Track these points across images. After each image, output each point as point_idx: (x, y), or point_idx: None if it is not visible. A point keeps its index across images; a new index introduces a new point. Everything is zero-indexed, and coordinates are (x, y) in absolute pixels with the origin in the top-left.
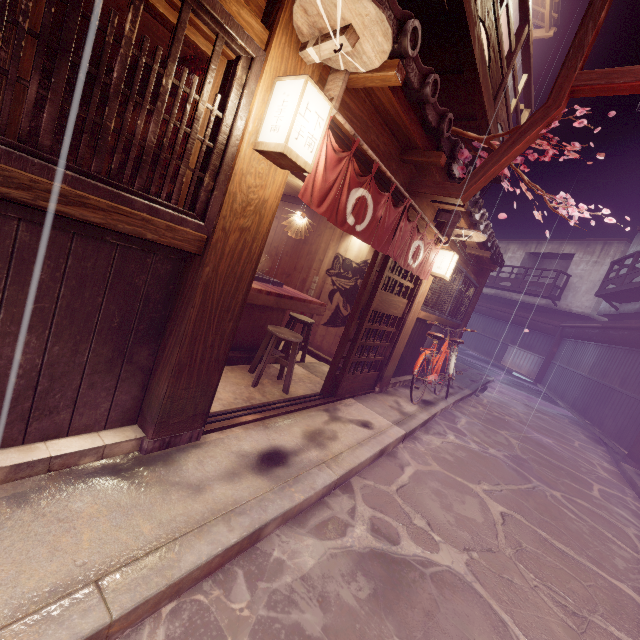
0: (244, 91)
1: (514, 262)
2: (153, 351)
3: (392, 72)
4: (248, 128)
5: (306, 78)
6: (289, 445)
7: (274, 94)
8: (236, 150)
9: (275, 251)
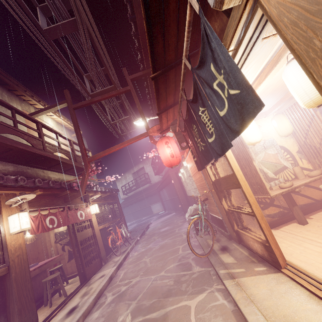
0: (0, 226)
1: (131, 179)
2: (5, 316)
3: (39, 192)
4: (6, 232)
5: (18, 213)
6: (76, 304)
7: (9, 220)
8: (5, 239)
9: None
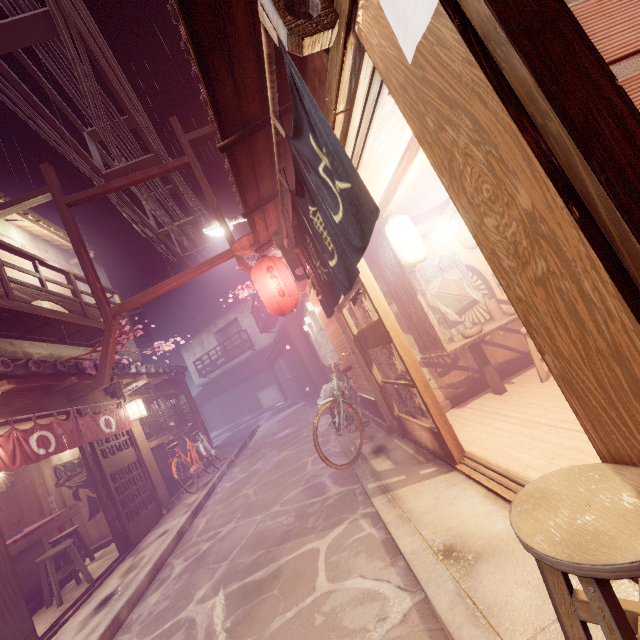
0: None
1: (213, 344)
2: None
3: (7, 386)
4: None
5: None
6: (113, 589)
7: None
8: None
9: None
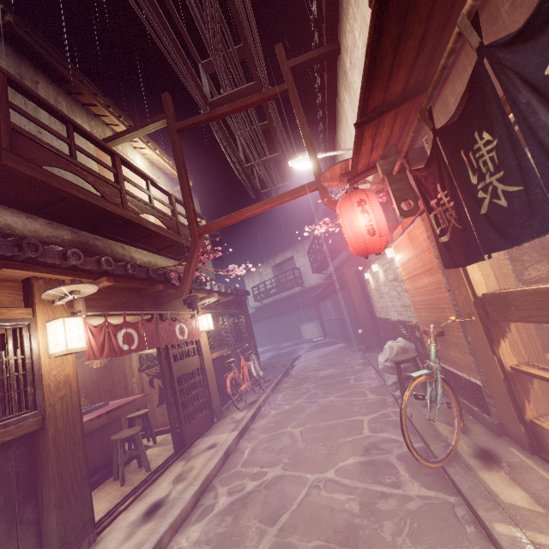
0: (31, 339)
1: (269, 276)
2: (35, 505)
3: (106, 283)
4: (41, 352)
5: (63, 319)
6: (162, 495)
7: (48, 330)
8: (39, 365)
9: (90, 381)
